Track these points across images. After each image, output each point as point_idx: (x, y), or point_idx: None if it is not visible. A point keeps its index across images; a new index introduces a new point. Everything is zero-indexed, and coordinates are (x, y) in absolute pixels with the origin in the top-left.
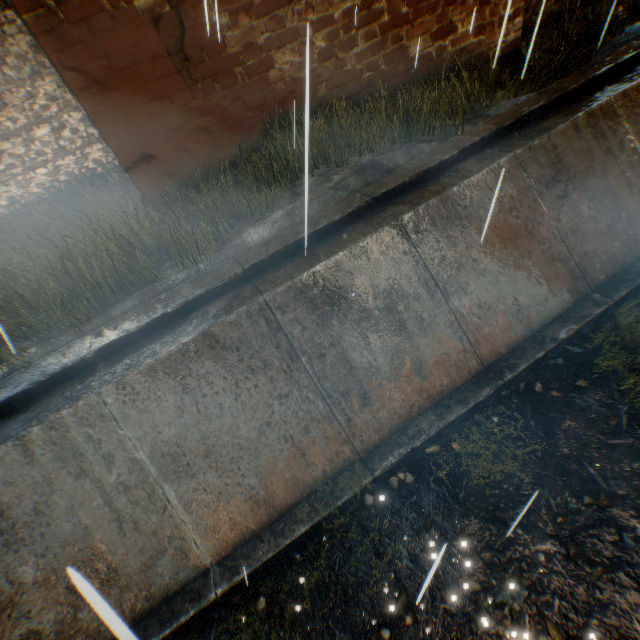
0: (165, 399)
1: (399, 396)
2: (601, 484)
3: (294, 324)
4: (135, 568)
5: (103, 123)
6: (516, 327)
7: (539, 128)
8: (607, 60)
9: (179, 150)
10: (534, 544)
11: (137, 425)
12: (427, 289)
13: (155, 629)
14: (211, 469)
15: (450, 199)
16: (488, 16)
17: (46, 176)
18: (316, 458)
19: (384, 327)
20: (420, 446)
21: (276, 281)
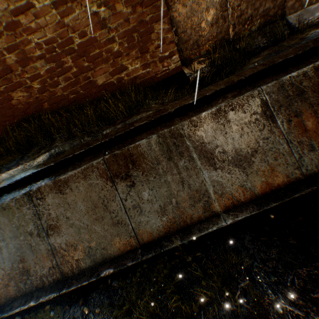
0: None
1: (14, 283)
2: None
3: None
4: None
5: None
6: (86, 259)
7: (133, 139)
8: (209, 88)
9: None
10: None
11: None
12: (38, 230)
13: None
14: None
15: (59, 182)
16: (149, 58)
17: None
18: None
19: (12, 246)
20: (9, 315)
21: None
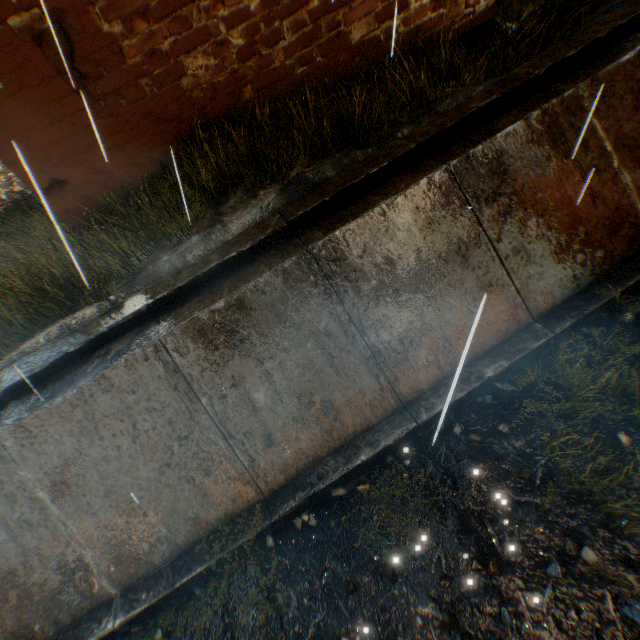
0: (63, 442)
1: (307, 436)
2: (498, 546)
3: (193, 365)
4: (44, 596)
5: (4, 152)
6: (442, 362)
7: (487, 129)
8: (589, 32)
9: (93, 172)
10: (416, 605)
11: (38, 467)
12: (340, 324)
13: None
14: (112, 508)
15: (369, 223)
16: None
17: (1, 188)
18: (218, 498)
19: (291, 366)
20: (323, 490)
21: (176, 319)
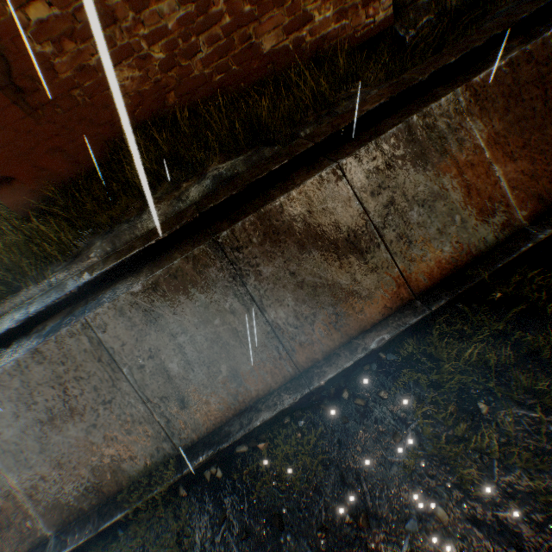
0: (4, 406)
1: (215, 400)
2: (369, 502)
3: (115, 340)
4: None
5: None
6: (334, 335)
7: (375, 130)
8: (470, 41)
9: (38, 169)
10: None
11: None
12: (243, 303)
13: None
14: (47, 462)
15: (268, 215)
16: None
17: None
18: (139, 453)
19: (200, 340)
20: (227, 447)
21: (102, 300)
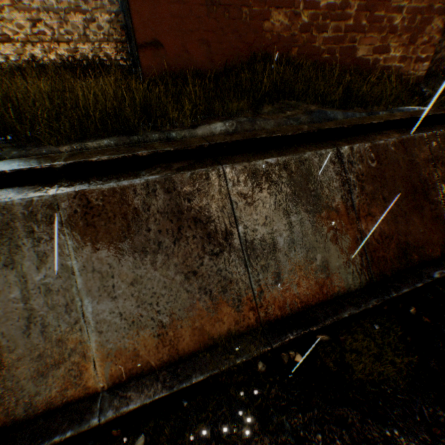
0: (113, 221)
1: (305, 284)
2: None
3: (240, 197)
4: (27, 372)
5: (135, 3)
6: (401, 259)
7: (439, 126)
8: None
9: (182, 50)
10: None
11: (80, 235)
12: (346, 207)
13: (24, 443)
14: (132, 297)
15: (376, 148)
16: (410, 52)
17: (65, 51)
18: (225, 316)
19: (308, 224)
20: (315, 331)
21: (234, 160)
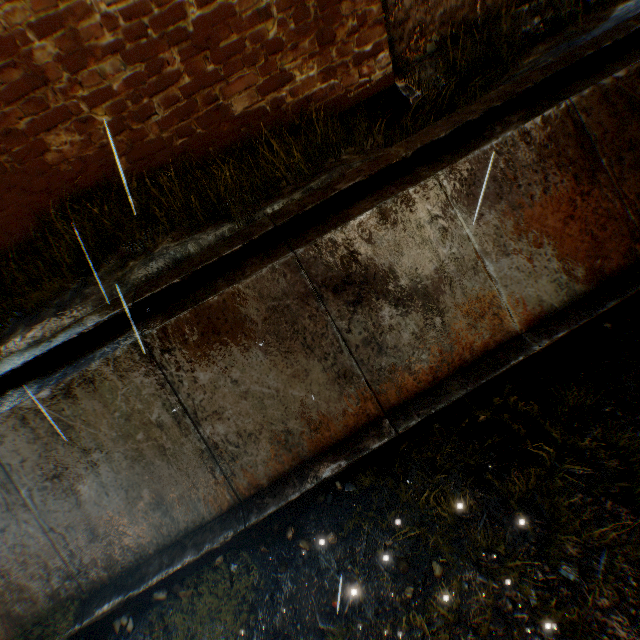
0: None
1: (134, 531)
2: None
3: (15, 455)
4: None
5: None
6: (284, 456)
7: (345, 213)
8: (468, 111)
9: None
10: None
11: None
12: (173, 415)
13: None
14: None
15: (207, 312)
16: (336, 56)
17: None
18: (37, 593)
19: (119, 457)
20: (140, 593)
21: (5, 405)
